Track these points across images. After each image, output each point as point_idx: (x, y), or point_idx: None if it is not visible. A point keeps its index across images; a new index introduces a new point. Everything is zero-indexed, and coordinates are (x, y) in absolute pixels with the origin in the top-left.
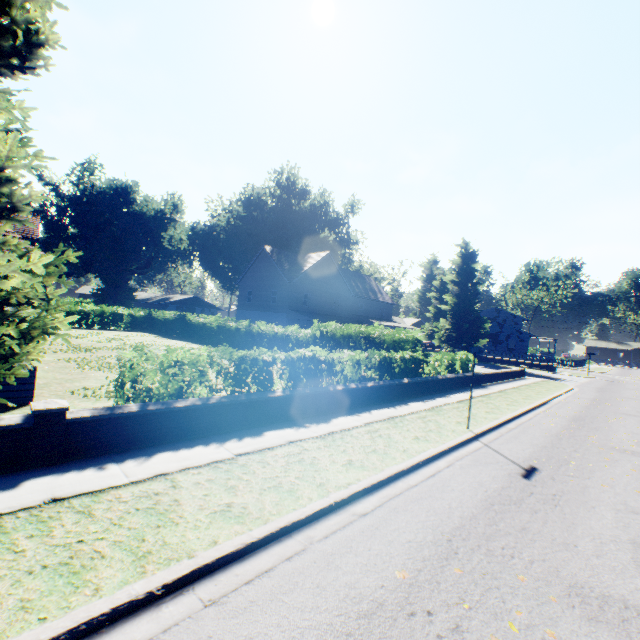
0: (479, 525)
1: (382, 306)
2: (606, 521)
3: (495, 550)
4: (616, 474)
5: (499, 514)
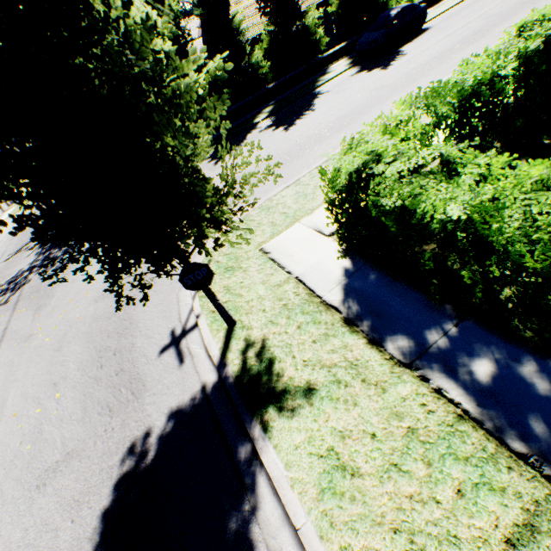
0: None
1: None
2: None
3: None
4: None
5: None
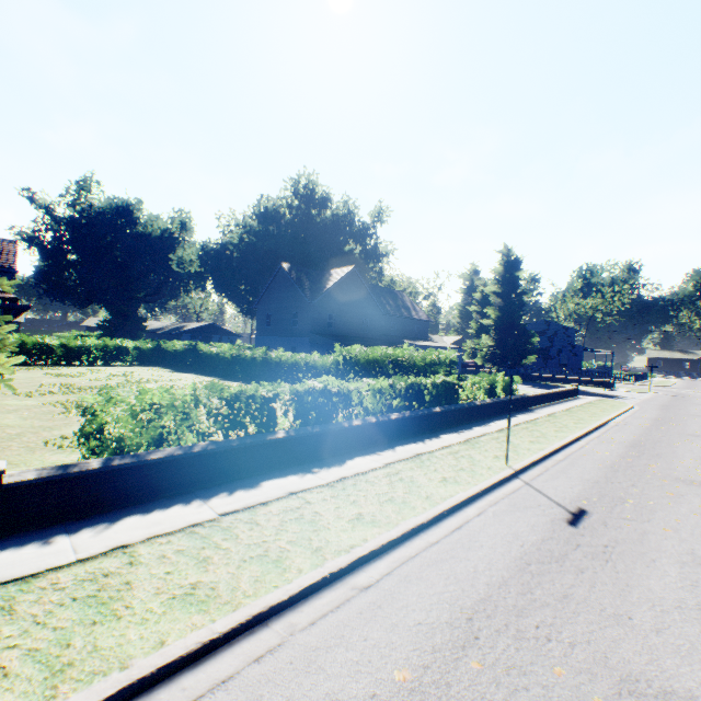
0: (510, 594)
1: (417, 324)
2: (669, 579)
3: (527, 630)
4: (682, 513)
5: (536, 577)
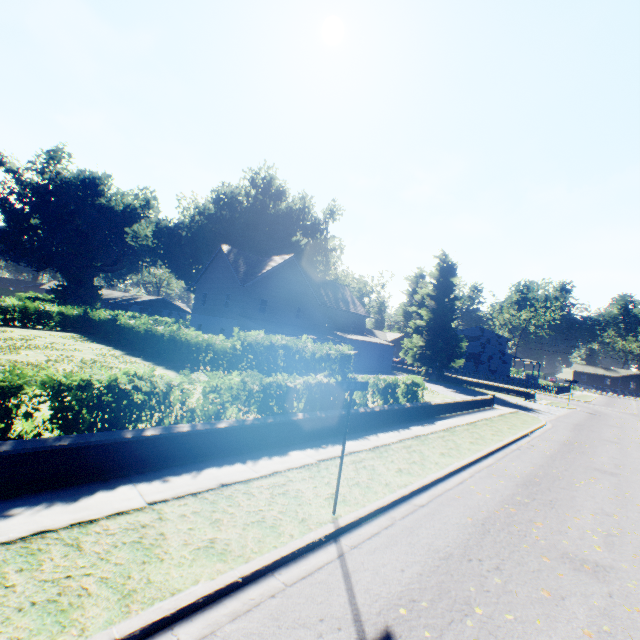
0: None
1: (354, 318)
2: None
3: None
4: None
5: None
